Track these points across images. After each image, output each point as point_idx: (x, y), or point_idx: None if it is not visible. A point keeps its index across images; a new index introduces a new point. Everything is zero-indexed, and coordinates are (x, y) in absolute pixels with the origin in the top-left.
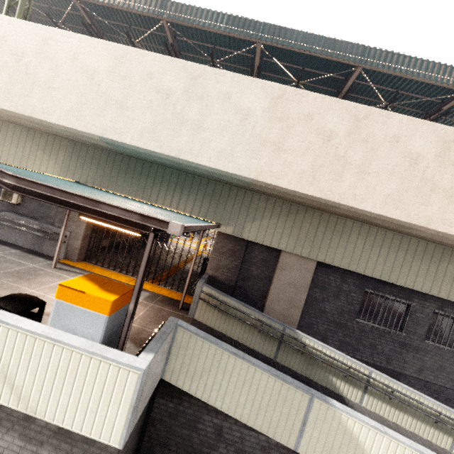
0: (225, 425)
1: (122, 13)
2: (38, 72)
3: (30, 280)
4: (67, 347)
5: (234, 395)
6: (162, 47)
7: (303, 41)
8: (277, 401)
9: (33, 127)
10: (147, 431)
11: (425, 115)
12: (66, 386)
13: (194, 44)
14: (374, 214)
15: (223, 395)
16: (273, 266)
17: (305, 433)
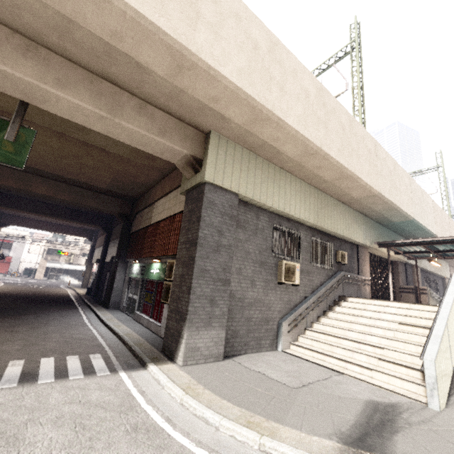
0: None
1: None
2: (396, 182)
3: None
4: None
5: None
6: None
7: None
8: None
9: (364, 208)
10: None
11: None
12: None
13: None
14: None
15: None
16: (412, 274)
17: None
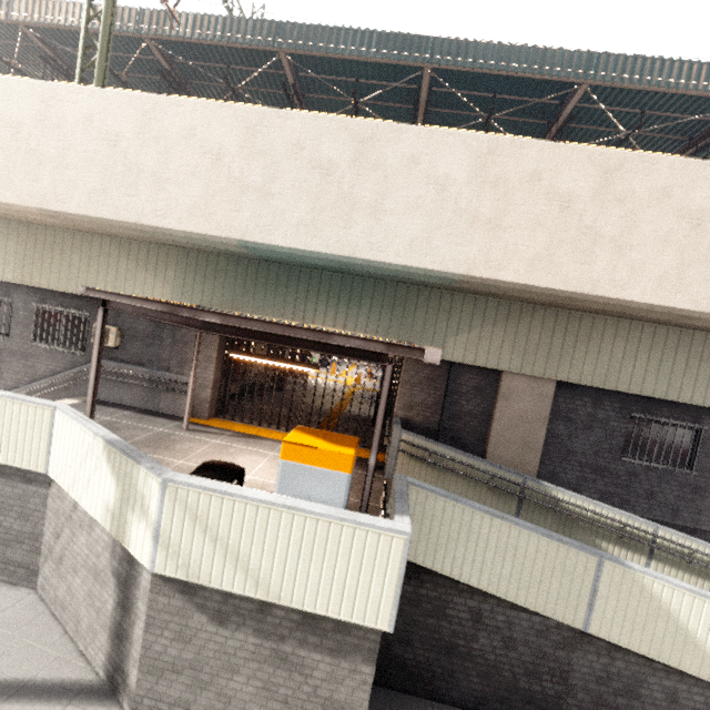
0: (485, 607)
1: (216, 49)
2: (142, 160)
3: (169, 449)
4: (310, 515)
5: (494, 567)
6: (276, 91)
7: (495, 57)
8: (553, 569)
9: (131, 236)
10: None
11: (689, 142)
12: (314, 563)
13: (324, 80)
14: (645, 305)
15: (480, 568)
16: (491, 395)
17: (596, 606)
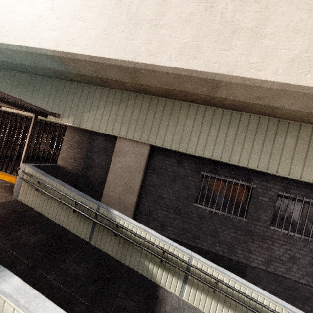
0: None
1: None
2: None
3: None
4: None
5: None
6: None
7: None
8: None
9: None
10: None
11: None
12: None
13: None
14: (171, 68)
15: None
16: (112, 154)
17: None
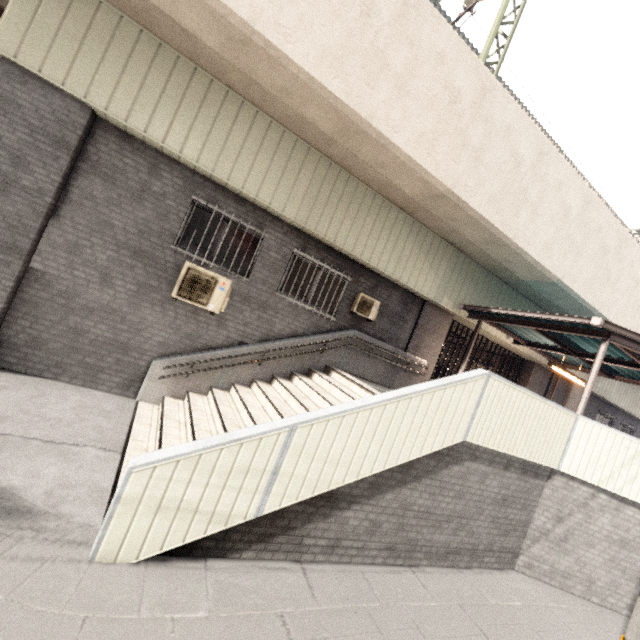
0: None
1: None
2: (529, 190)
3: None
4: None
5: None
6: None
7: None
8: None
9: (447, 229)
10: None
11: None
12: None
13: None
14: None
15: None
16: (563, 395)
17: None
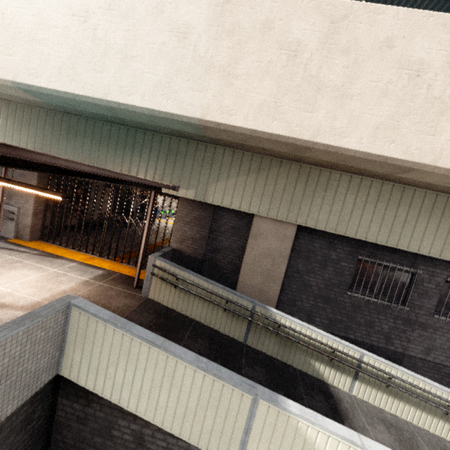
0: (147, 432)
1: None
2: None
3: None
4: None
5: (151, 395)
6: None
7: None
8: (208, 403)
9: None
10: (52, 438)
11: None
12: None
13: None
14: (360, 153)
15: (138, 395)
16: (246, 234)
17: (249, 445)
